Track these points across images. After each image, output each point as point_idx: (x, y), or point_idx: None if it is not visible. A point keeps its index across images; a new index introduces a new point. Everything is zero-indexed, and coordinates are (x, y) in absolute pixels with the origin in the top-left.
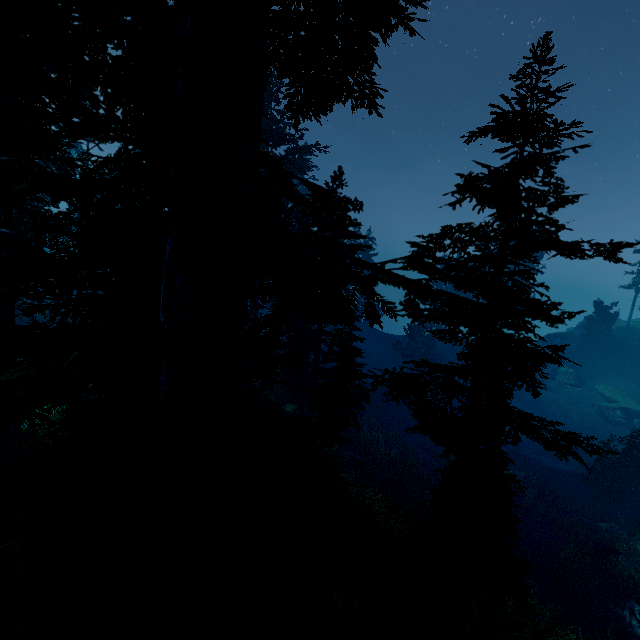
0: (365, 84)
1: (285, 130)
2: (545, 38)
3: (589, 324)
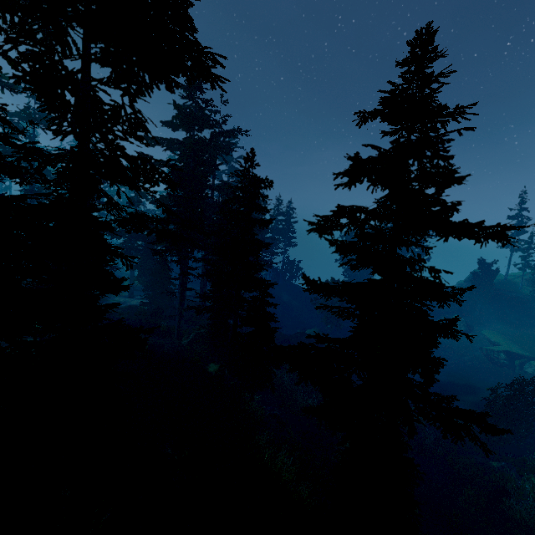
0: (193, 47)
1: (209, 116)
2: (427, 27)
3: (475, 279)
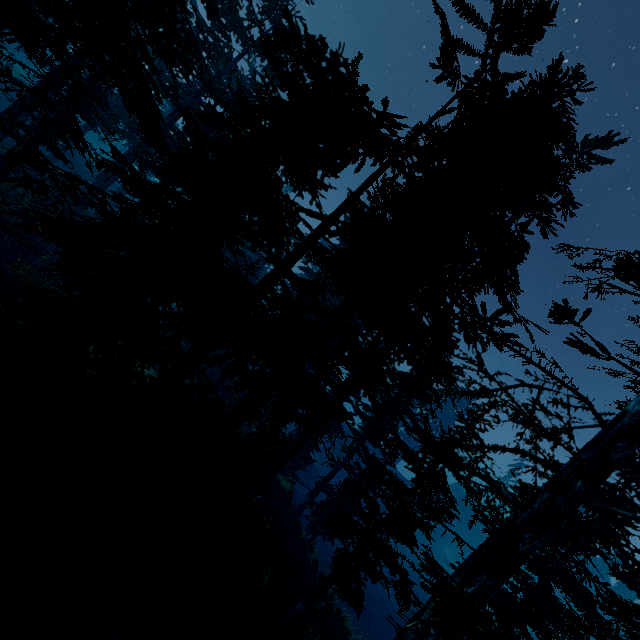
0: None
1: None
2: None
3: (463, 496)
